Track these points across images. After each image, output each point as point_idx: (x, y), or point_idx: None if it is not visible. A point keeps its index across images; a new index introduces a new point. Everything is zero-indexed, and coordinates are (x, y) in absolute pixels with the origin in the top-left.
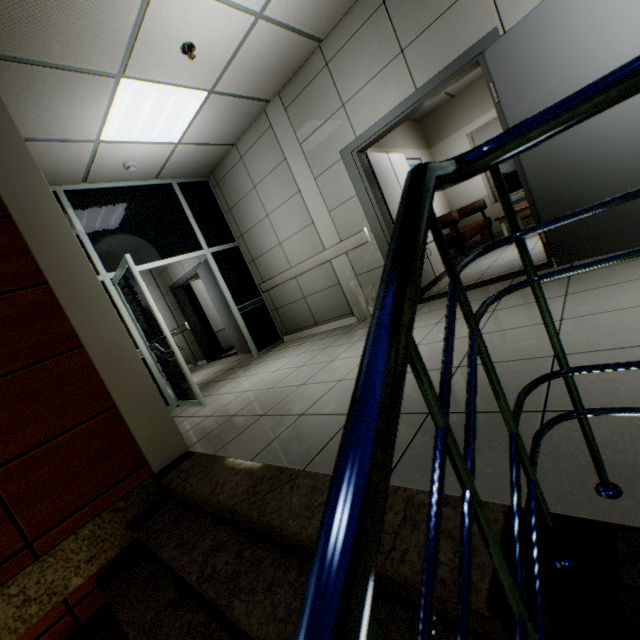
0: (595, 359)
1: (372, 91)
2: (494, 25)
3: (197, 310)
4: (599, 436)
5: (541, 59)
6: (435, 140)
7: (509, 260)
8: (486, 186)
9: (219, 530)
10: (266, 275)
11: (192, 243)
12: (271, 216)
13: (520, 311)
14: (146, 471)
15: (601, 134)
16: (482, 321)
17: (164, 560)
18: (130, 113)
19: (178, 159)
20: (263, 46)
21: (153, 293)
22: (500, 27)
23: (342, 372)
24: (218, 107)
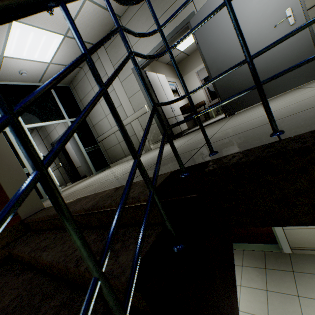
0: (228, 130)
1: (144, 40)
2: (193, 10)
3: (66, 156)
4: (218, 144)
5: (212, 23)
6: (182, 75)
7: (212, 121)
8: (205, 95)
9: (49, 233)
10: (100, 133)
11: (59, 116)
12: (101, 102)
13: (209, 129)
14: (17, 218)
15: (238, 54)
16: (193, 136)
17: (20, 259)
18: (20, 42)
19: (51, 72)
20: (90, 15)
21: (42, 148)
22: (195, 11)
23: (129, 165)
24: (70, 45)
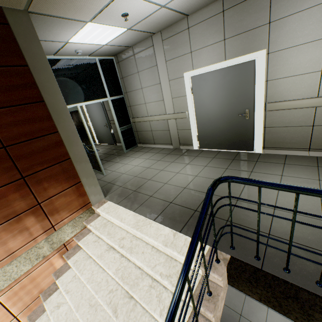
0: None
1: None
2: None
3: None
4: None
5: None
6: None
7: None
8: None
9: None
10: None
11: None
12: None
13: None
14: None
15: None
16: None
17: None
18: None
19: None
20: None
21: None
22: None
23: None
24: None
